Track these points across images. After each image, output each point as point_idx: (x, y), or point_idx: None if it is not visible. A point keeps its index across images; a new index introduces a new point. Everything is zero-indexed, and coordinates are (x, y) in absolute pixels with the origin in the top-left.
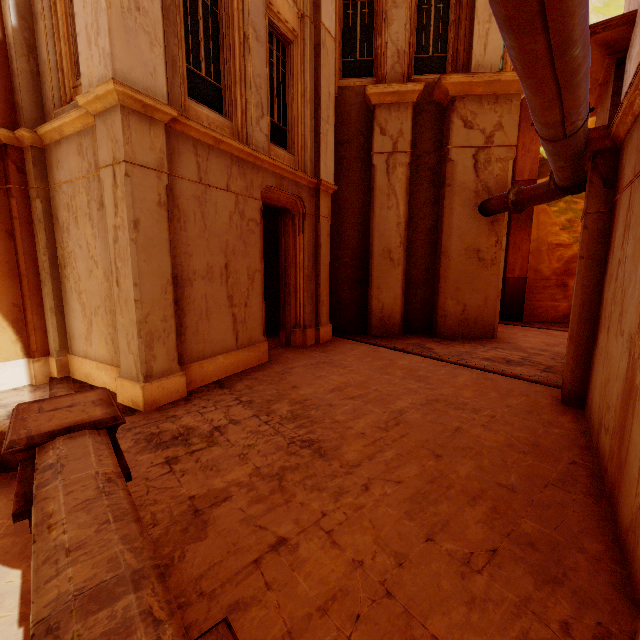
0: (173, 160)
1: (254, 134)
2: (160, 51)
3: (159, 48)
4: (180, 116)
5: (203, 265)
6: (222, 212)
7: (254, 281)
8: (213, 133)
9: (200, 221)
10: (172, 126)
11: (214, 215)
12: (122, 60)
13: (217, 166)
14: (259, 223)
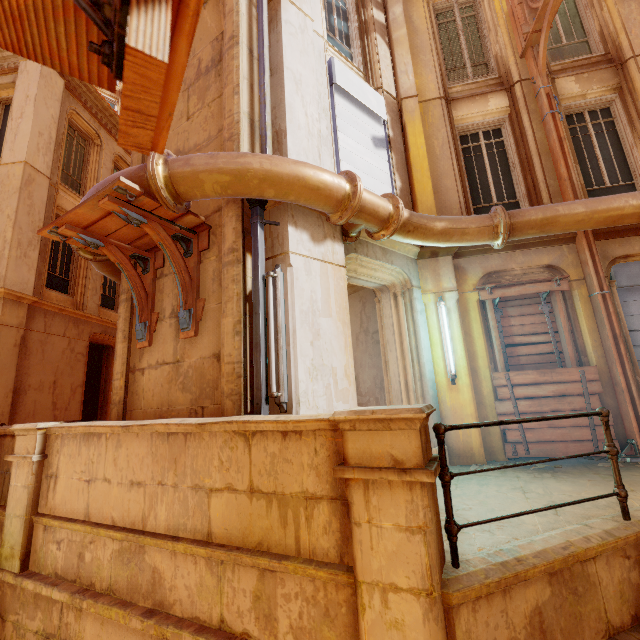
0: (29, 321)
1: (89, 304)
2: (34, 272)
3: (34, 271)
4: (39, 299)
5: (37, 381)
6: (58, 349)
7: (76, 393)
8: (59, 306)
9: (40, 354)
10: (32, 304)
11: (51, 351)
12: (11, 278)
13: (59, 323)
14: (85, 355)
